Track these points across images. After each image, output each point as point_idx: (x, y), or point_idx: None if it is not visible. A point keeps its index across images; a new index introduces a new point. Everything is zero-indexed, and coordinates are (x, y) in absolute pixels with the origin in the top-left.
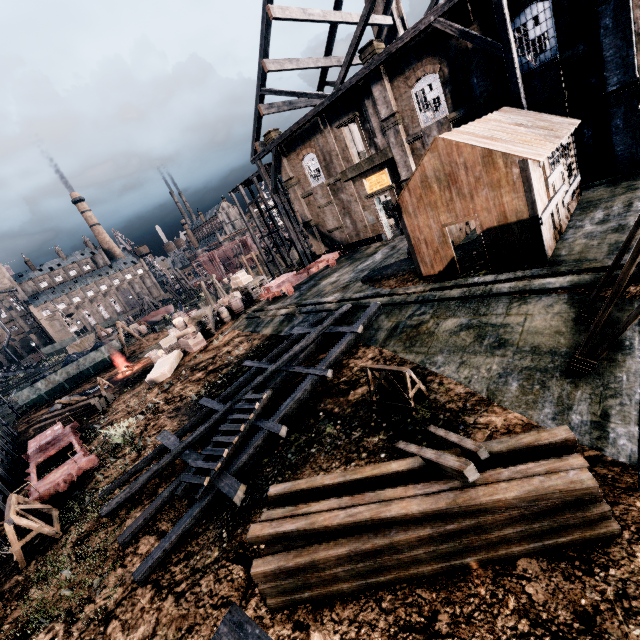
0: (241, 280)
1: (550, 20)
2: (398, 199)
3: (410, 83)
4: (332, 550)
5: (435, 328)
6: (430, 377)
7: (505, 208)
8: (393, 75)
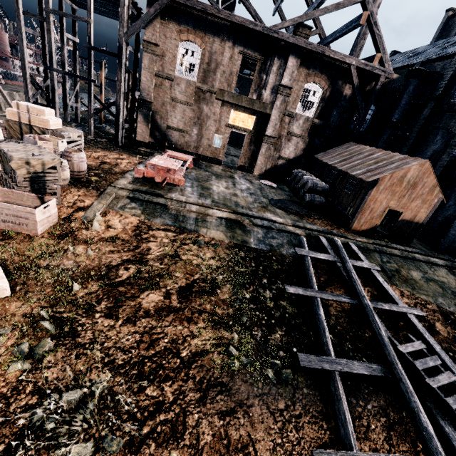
0: (49, 119)
1: (370, 116)
2: (381, 177)
3: (309, 79)
4: None
5: (411, 276)
6: (455, 315)
7: (418, 214)
8: (303, 63)
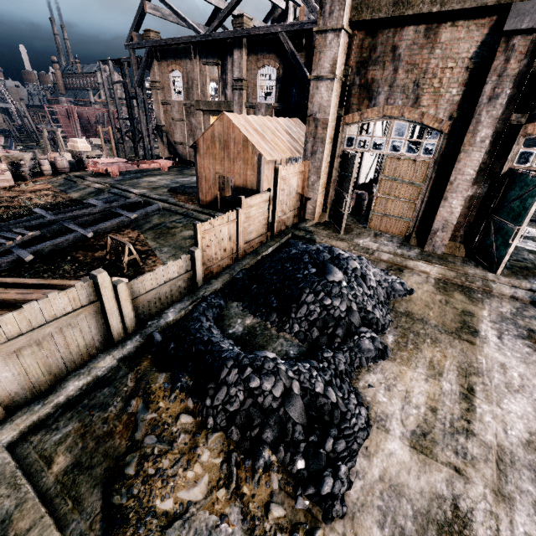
0: (78, 145)
1: None
2: (196, 141)
3: (259, 65)
4: (3, 311)
5: (178, 233)
6: (152, 257)
7: (247, 178)
8: (251, 51)
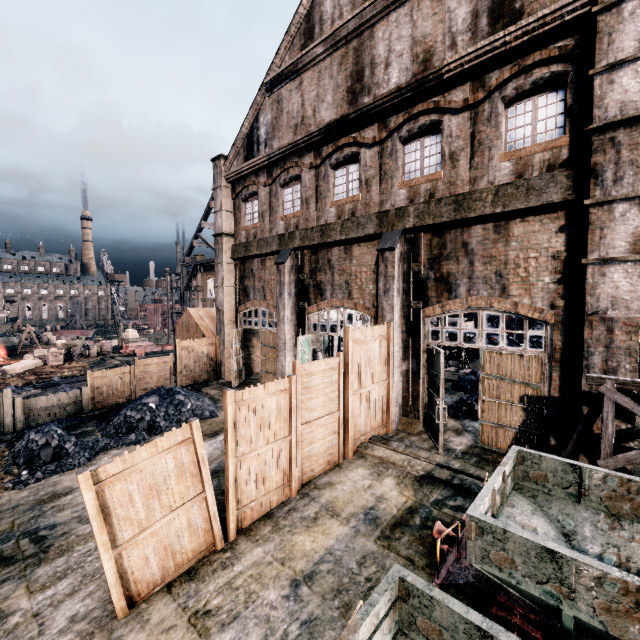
0: (129, 334)
1: None
2: (175, 327)
3: None
4: None
5: None
6: None
7: None
8: None
